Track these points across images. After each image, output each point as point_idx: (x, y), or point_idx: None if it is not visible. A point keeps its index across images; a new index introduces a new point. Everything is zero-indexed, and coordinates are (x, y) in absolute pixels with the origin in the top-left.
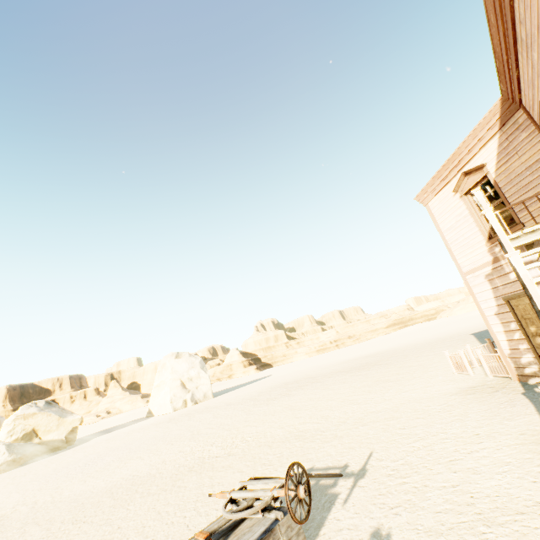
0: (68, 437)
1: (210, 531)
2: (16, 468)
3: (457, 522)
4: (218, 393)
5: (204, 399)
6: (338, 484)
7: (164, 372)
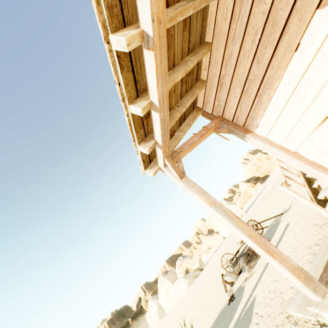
0: (200, 264)
1: (238, 250)
2: (193, 283)
3: (306, 206)
4: (247, 210)
5: (242, 216)
6: (282, 217)
7: (214, 217)
